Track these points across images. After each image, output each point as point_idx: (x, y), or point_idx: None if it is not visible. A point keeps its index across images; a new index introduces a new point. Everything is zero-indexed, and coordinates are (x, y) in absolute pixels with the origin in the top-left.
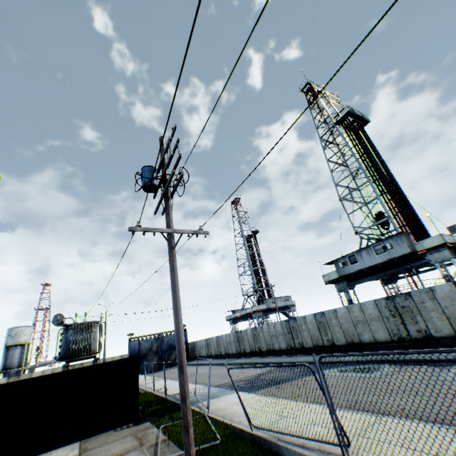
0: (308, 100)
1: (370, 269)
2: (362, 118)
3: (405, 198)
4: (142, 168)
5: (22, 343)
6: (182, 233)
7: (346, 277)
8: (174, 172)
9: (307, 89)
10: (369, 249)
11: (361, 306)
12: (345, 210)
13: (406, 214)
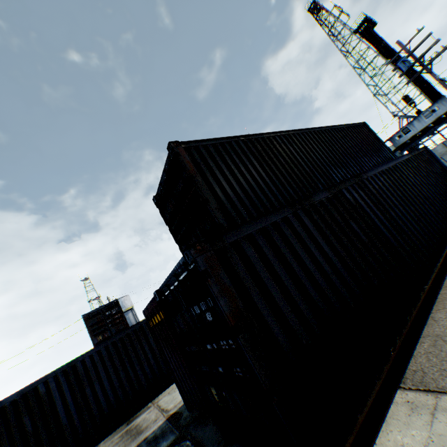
0: (316, 19)
1: (419, 133)
2: (372, 22)
3: (423, 78)
4: (401, 59)
5: (129, 308)
6: (443, 81)
7: (399, 147)
8: (446, 47)
9: (312, 8)
10: (418, 117)
11: (431, 151)
12: (380, 102)
13: (425, 90)
